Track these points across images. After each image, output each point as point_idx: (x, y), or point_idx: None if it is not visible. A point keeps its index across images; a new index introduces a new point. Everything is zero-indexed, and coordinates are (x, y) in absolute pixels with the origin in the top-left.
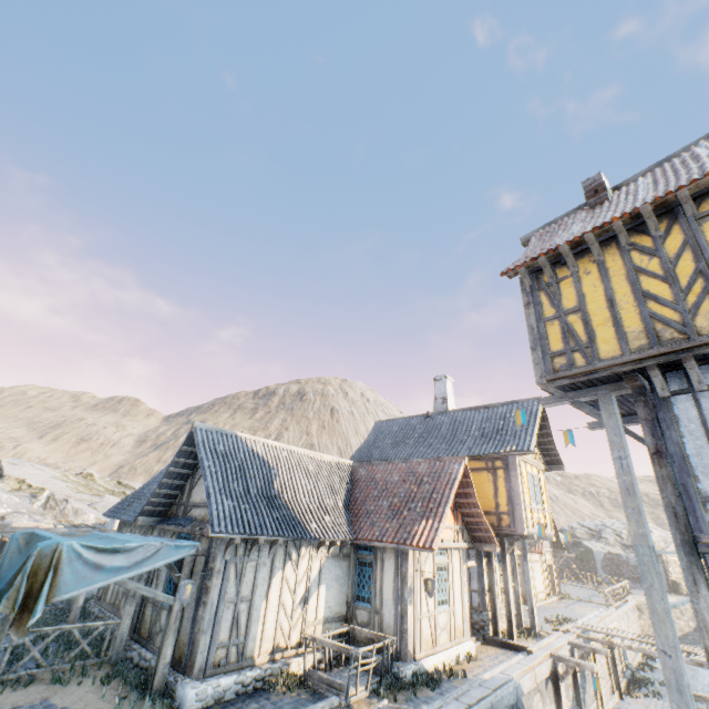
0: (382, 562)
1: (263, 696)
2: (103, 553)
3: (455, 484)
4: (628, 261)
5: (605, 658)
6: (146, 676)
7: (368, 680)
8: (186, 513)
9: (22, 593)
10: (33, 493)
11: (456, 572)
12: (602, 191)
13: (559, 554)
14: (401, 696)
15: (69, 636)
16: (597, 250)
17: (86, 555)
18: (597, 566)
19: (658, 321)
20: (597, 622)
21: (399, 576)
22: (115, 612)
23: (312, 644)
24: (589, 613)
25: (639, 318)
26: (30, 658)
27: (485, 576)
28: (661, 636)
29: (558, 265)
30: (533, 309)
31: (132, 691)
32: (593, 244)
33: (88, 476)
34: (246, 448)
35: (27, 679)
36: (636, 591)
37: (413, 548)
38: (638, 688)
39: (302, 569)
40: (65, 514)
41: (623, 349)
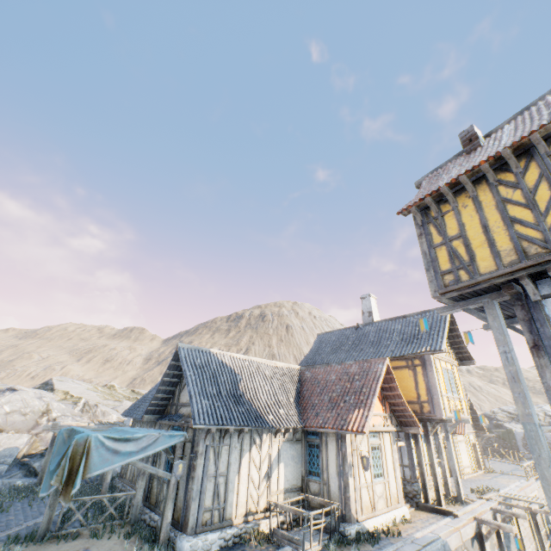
0: (326, 444)
1: (240, 548)
2: (119, 441)
3: (380, 380)
4: (496, 194)
5: (528, 522)
6: (155, 532)
7: (319, 537)
8: (177, 411)
9: (66, 471)
10: (74, 401)
11: (388, 450)
12: (475, 139)
13: (481, 435)
14: (347, 550)
15: (102, 504)
16: (471, 188)
17: (108, 443)
18: (518, 444)
19: (524, 240)
20: (518, 491)
21: (340, 455)
22: (133, 486)
23: (275, 508)
24: (511, 484)
25: (509, 239)
26: (76, 520)
27: (414, 454)
28: None
29: (442, 202)
30: (425, 238)
31: (145, 543)
32: (467, 183)
33: (111, 387)
34: (217, 360)
35: (74, 534)
36: None
37: (349, 432)
38: None
39: (265, 451)
40: (96, 415)
41: (497, 265)
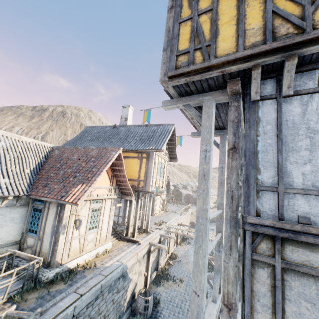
0: (48, 209)
1: None
2: None
3: (109, 164)
4: None
5: (175, 234)
6: None
7: (5, 293)
8: None
9: None
10: None
11: (107, 210)
12: None
13: (169, 195)
14: (36, 295)
15: None
16: None
17: None
18: (182, 198)
19: (279, 17)
20: (175, 222)
21: (57, 219)
22: None
23: None
24: (174, 218)
25: (262, 14)
26: None
27: (128, 209)
28: (197, 282)
29: None
30: (174, 12)
31: None
32: None
33: None
34: None
35: None
36: (192, 207)
37: (66, 203)
38: (184, 241)
39: None
40: None
41: (239, 45)
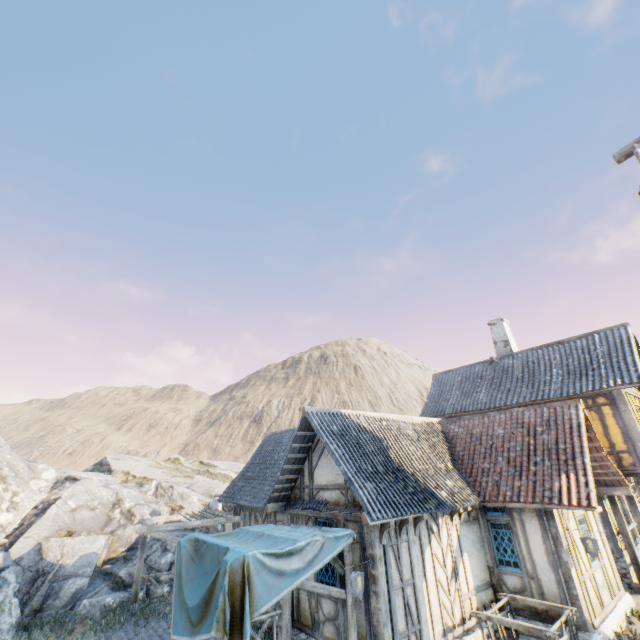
0: (522, 523)
1: None
2: (280, 558)
3: (583, 431)
4: None
5: None
6: None
7: None
8: (313, 496)
9: (228, 613)
10: (138, 482)
11: (592, 521)
12: None
13: None
14: None
15: None
16: None
17: (268, 563)
18: None
19: None
20: None
21: (549, 538)
22: None
23: (485, 622)
24: None
25: None
26: None
27: (610, 519)
28: None
29: None
30: None
31: None
32: None
33: (175, 461)
34: (353, 424)
35: None
36: None
37: (565, 508)
38: None
39: (444, 541)
40: (174, 499)
41: None
